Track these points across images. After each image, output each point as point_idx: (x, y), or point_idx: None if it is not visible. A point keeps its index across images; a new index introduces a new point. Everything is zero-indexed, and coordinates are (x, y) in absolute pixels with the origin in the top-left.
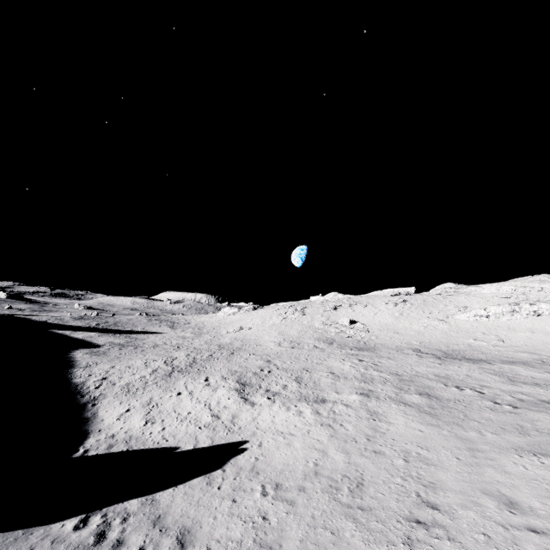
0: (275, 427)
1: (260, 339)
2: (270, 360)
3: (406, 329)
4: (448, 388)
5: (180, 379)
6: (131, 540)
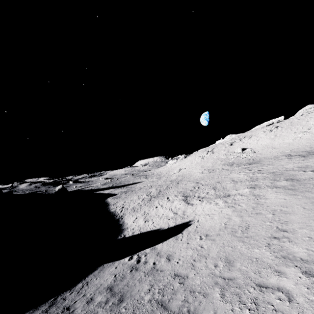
0: (204, 212)
1: (191, 173)
2: (198, 182)
3: (280, 144)
4: (305, 172)
5: (155, 201)
6: (149, 261)
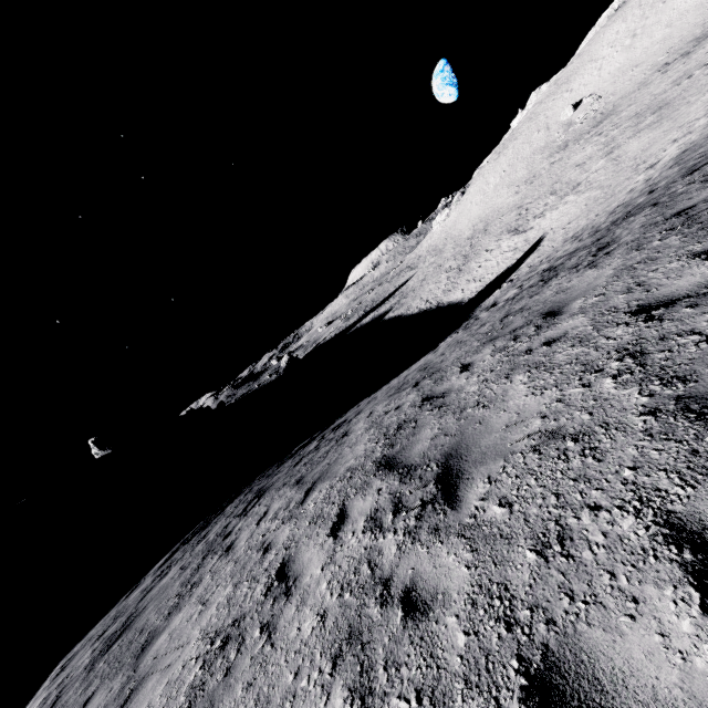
0: (554, 220)
1: (496, 207)
2: (520, 206)
3: (647, 50)
4: (679, 86)
5: (470, 266)
6: (523, 272)
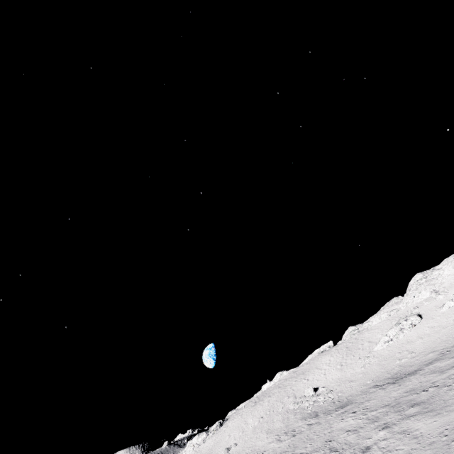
0: None
1: (257, 447)
2: (292, 453)
3: (354, 375)
4: (420, 394)
5: None
6: None
